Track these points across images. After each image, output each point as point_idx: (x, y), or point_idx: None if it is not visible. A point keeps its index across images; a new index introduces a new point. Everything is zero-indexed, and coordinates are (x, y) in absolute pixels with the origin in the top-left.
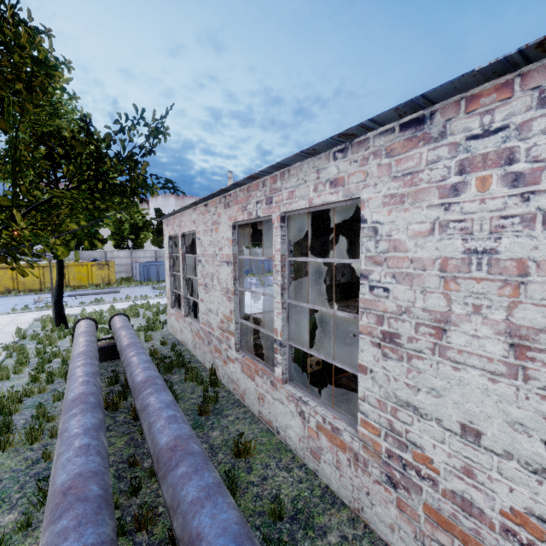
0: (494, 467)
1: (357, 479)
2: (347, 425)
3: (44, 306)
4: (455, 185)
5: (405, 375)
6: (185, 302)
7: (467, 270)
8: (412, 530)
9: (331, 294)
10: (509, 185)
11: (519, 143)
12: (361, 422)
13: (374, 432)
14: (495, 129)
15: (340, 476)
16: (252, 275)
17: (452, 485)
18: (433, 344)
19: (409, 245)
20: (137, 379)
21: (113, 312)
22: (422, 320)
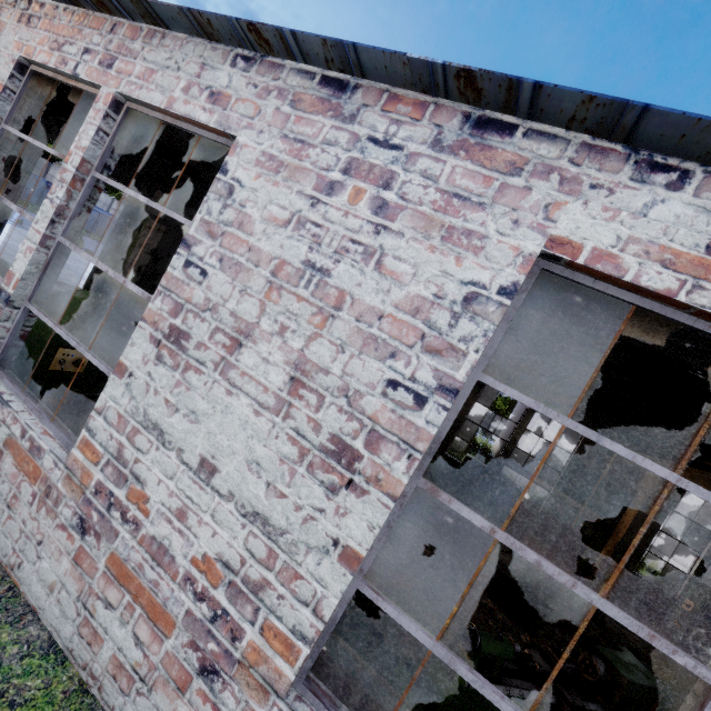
0: (210, 510)
1: (34, 523)
2: (61, 446)
3: None
4: (334, 183)
5: (171, 389)
6: None
7: (296, 284)
8: (79, 588)
9: None
10: (374, 210)
11: (402, 172)
12: (81, 443)
13: (92, 459)
14: (393, 144)
15: (9, 518)
16: None
17: (157, 529)
18: (222, 358)
19: (257, 228)
20: None
21: None
22: (225, 325)
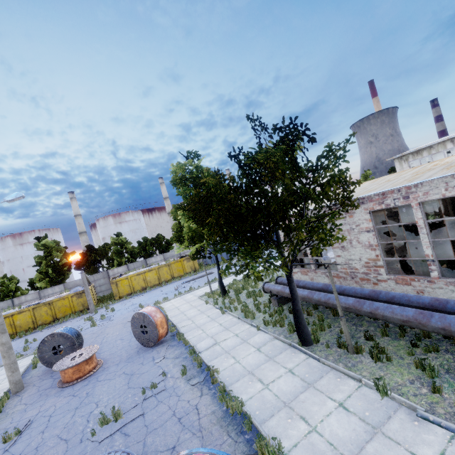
0: None
1: None
2: None
3: (189, 290)
4: None
5: None
6: (313, 261)
7: None
8: None
9: None
10: None
11: None
12: None
13: None
14: None
15: None
16: None
17: None
18: None
19: None
20: (365, 292)
21: (246, 281)
22: None
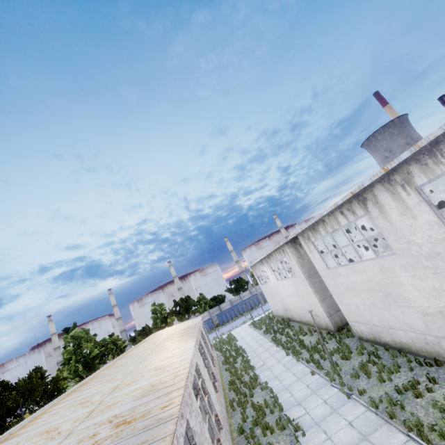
0: None
1: None
2: None
3: None
4: None
5: None
6: None
7: None
8: None
9: None
10: None
11: None
12: None
13: None
14: None
15: None
16: (224, 324)
17: None
18: None
19: None
20: None
21: None
22: None
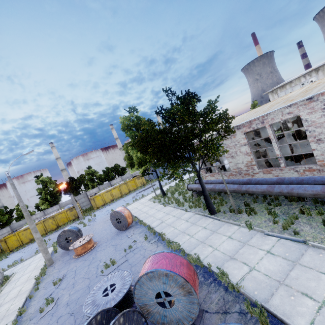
0: None
1: (321, 175)
2: (313, 165)
3: (141, 197)
4: (324, 108)
5: None
6: (216, 168)
7: None
8: None
9: (256, 148)
10: None
11: None
12: (317, 161)
13: (322, 161)
14: None
15: None
16: None
17: None
18: None
19: (317, 120)
20: (244, 180)
21: (177, 186)
22: None
